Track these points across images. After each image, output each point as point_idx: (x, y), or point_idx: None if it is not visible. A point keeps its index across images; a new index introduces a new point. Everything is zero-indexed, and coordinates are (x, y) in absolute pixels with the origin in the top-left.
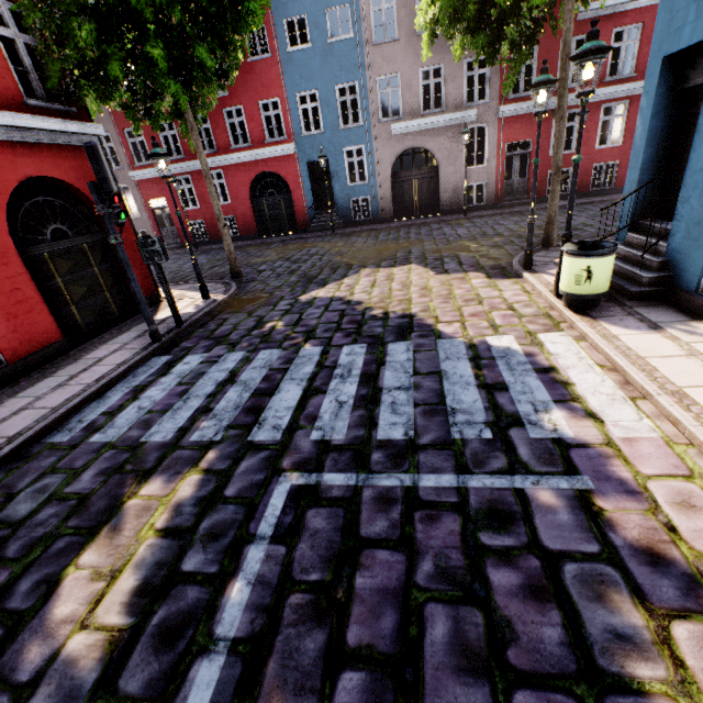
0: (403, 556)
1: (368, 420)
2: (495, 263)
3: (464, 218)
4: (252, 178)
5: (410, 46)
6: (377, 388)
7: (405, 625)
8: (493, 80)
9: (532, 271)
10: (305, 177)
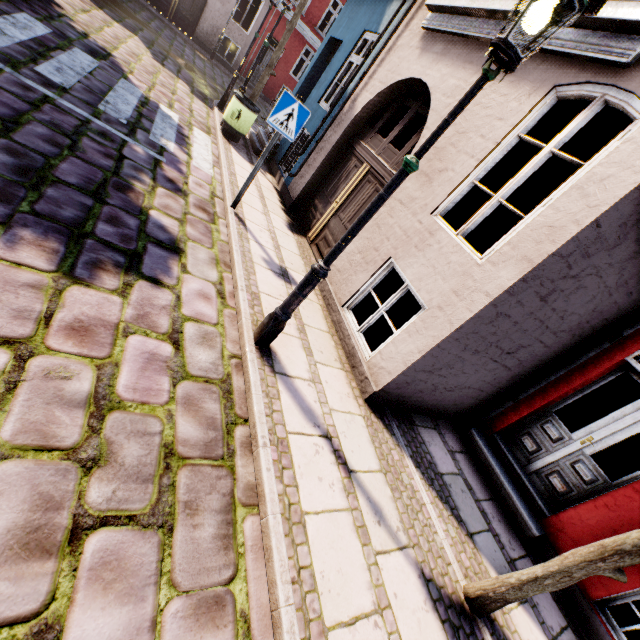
0: (29, 106)
1: (30, 58)
2: (205, 93)
3: (209, 59)
4: None
5: None
6: (49, 54)
7: (17, 118)
8: None
9: (221, 111)
10: None
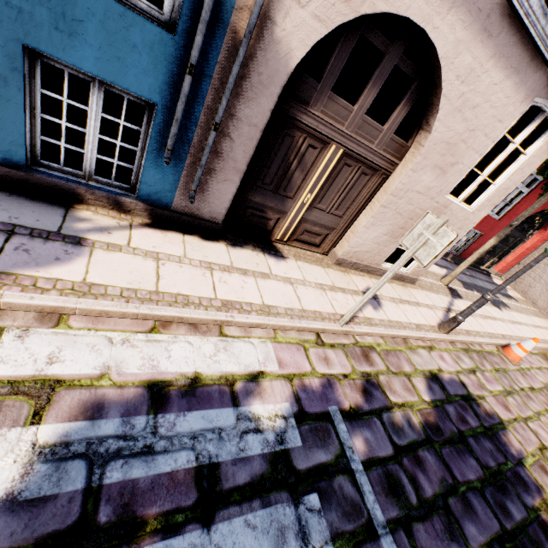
0: None
1: None
2: None
3: None
4: None
5: None
6: None
7: None
8: None
9: None
10: None
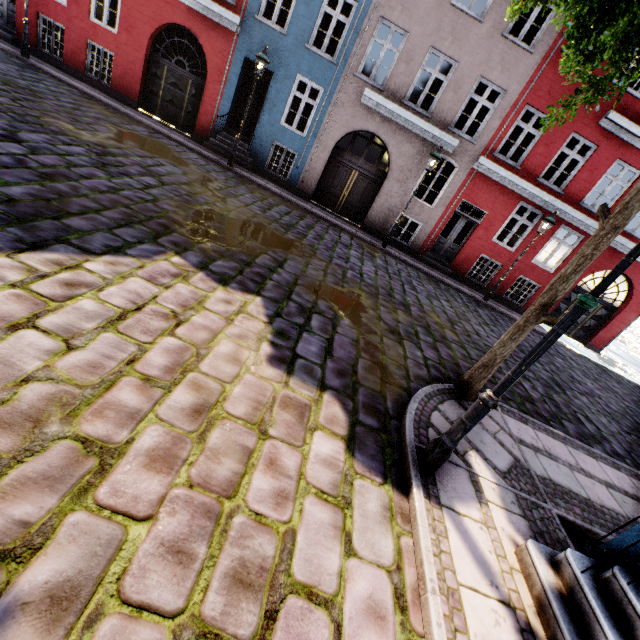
0: None
1: None
2: (380, 386)
3: (381, 248)
4: (162, 21)
5: (437, 10)
6: None
7: None
8: (492, 123)
9: (431, 487)
10: (234, 74)
